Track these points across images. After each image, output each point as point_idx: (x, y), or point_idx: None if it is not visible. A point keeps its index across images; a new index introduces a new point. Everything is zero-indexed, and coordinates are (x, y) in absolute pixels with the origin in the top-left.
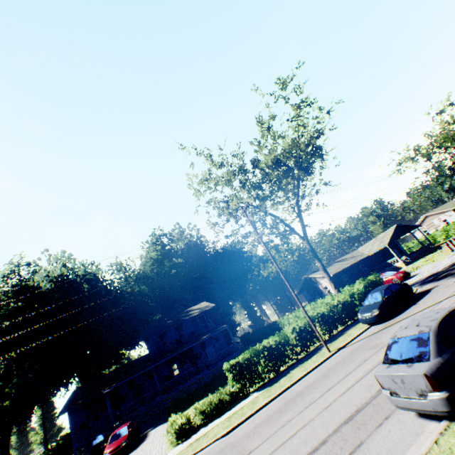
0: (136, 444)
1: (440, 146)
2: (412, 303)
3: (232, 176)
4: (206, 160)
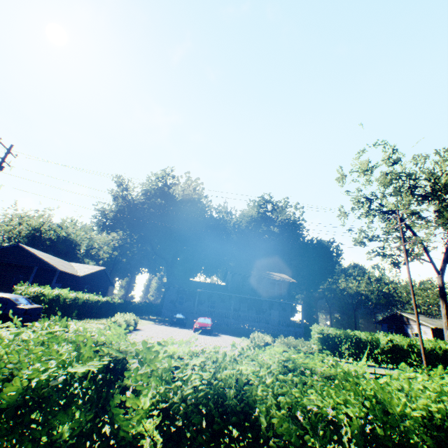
0: (212, 334)
1: None
2: None
3: (396, 178)
4: (385, 153)
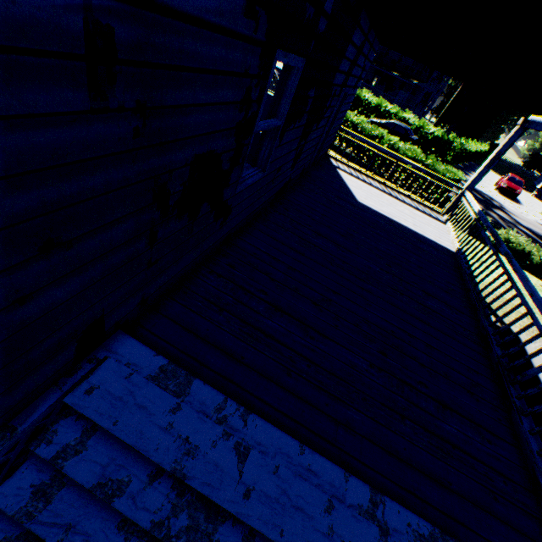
0: None
1: None
2: None
3: None
4: None
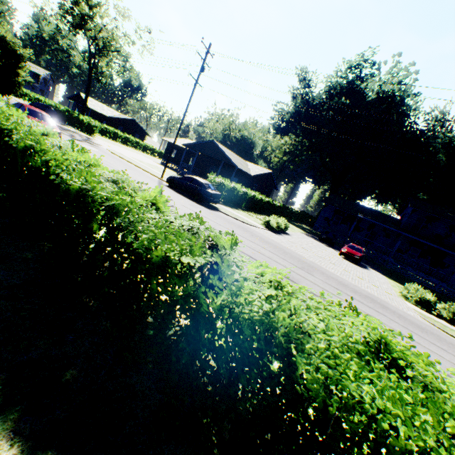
0: (358, 264)
1: None
2: None
3: None
4: None
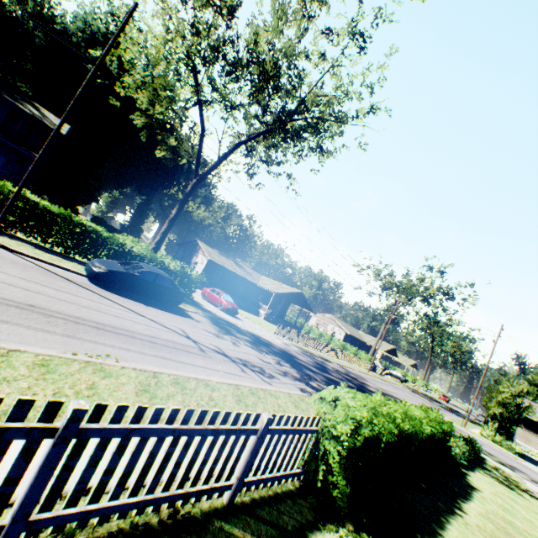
0: None
1: (399, 288)
2: (153, 305)
3: None
4: None
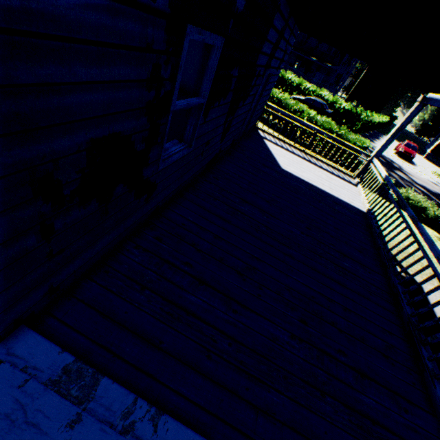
0: None
1: None
2: None
3: None
4: None
